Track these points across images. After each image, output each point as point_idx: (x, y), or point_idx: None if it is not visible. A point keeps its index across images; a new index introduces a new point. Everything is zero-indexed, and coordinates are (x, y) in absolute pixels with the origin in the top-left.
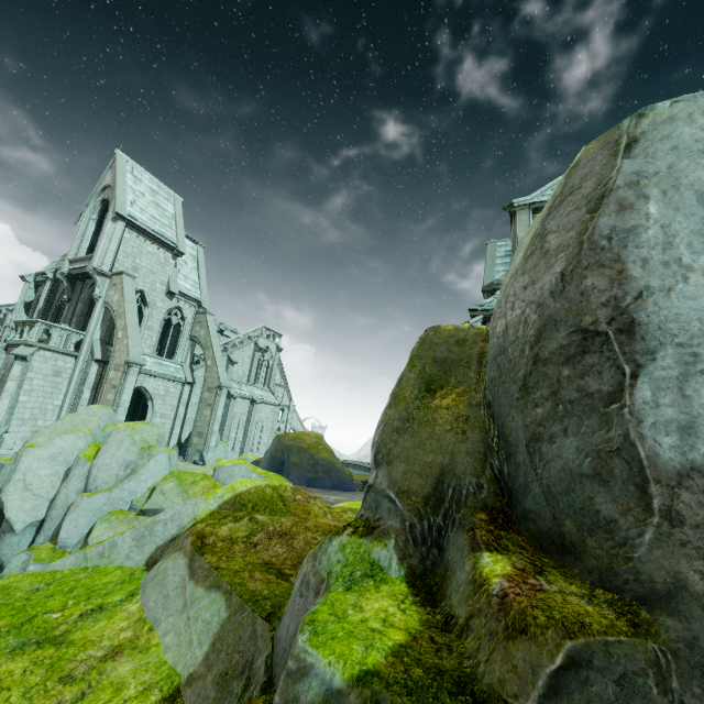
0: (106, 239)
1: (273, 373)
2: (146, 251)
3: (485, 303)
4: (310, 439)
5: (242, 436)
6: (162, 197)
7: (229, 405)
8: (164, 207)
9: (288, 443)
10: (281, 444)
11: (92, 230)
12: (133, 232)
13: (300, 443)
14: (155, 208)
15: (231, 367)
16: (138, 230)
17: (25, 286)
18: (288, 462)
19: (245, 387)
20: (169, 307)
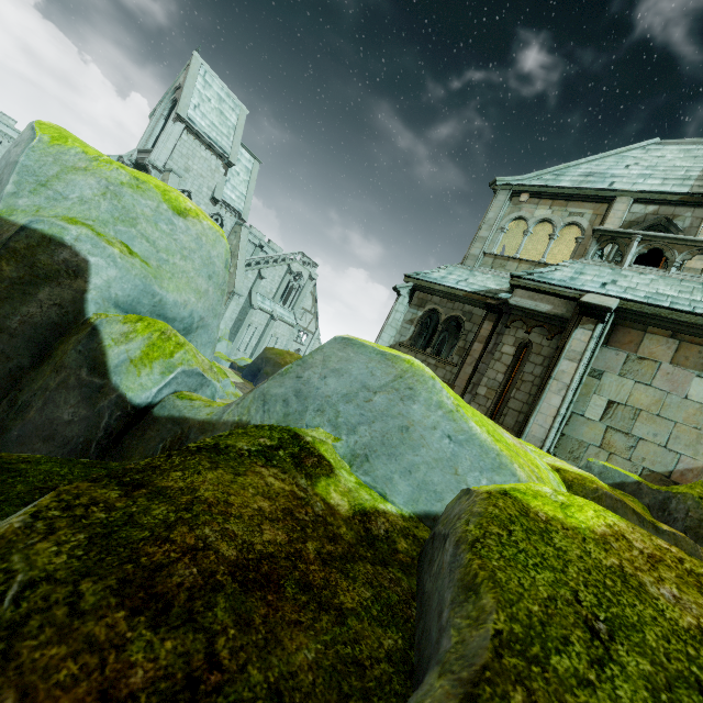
0: (165, 137)
1: (300, 298)
2: (200, 155)
3: (422, 272)
4: (291, 359)
5: (255, 343)
6: (228, 106)
7: (249, 313)
8: (227, 116)
9: (270, 356)
10: (263, 355)
11: (161, 126)
12: (191, 135)
13: (279, 359)
14: (218, 115)
15: (259, 281)
16: (195, 134)
17: None
18: (263, 370)
19: (269, 302)
20: (212, 212)
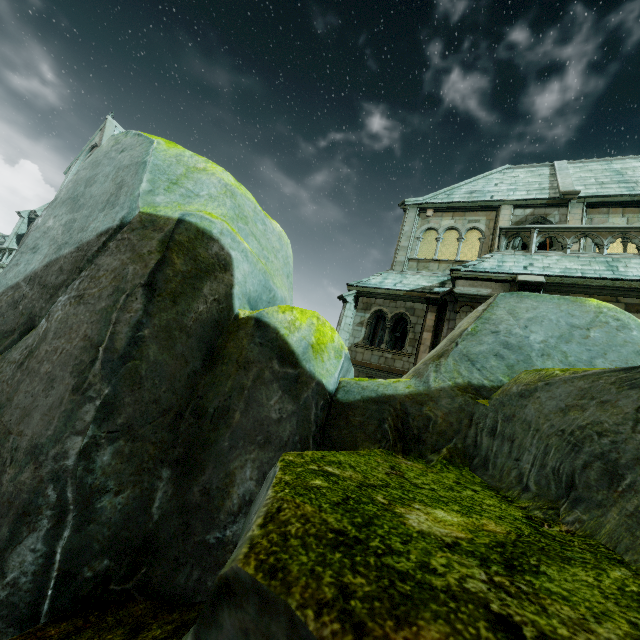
0: None
1: None
2: None
3: (362, 281)
4: None
5: None
6: None
7: None
8: None
9: None
10: None
11: None
12: None
13: None
14: None
15: None
16: None
17: (20, 220)
18: None
19: None
20: None
